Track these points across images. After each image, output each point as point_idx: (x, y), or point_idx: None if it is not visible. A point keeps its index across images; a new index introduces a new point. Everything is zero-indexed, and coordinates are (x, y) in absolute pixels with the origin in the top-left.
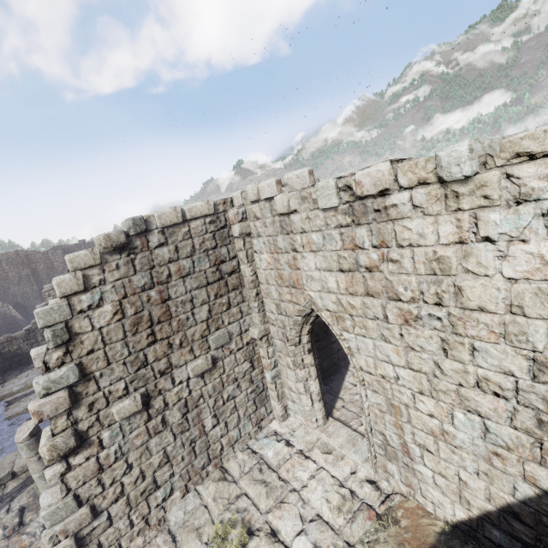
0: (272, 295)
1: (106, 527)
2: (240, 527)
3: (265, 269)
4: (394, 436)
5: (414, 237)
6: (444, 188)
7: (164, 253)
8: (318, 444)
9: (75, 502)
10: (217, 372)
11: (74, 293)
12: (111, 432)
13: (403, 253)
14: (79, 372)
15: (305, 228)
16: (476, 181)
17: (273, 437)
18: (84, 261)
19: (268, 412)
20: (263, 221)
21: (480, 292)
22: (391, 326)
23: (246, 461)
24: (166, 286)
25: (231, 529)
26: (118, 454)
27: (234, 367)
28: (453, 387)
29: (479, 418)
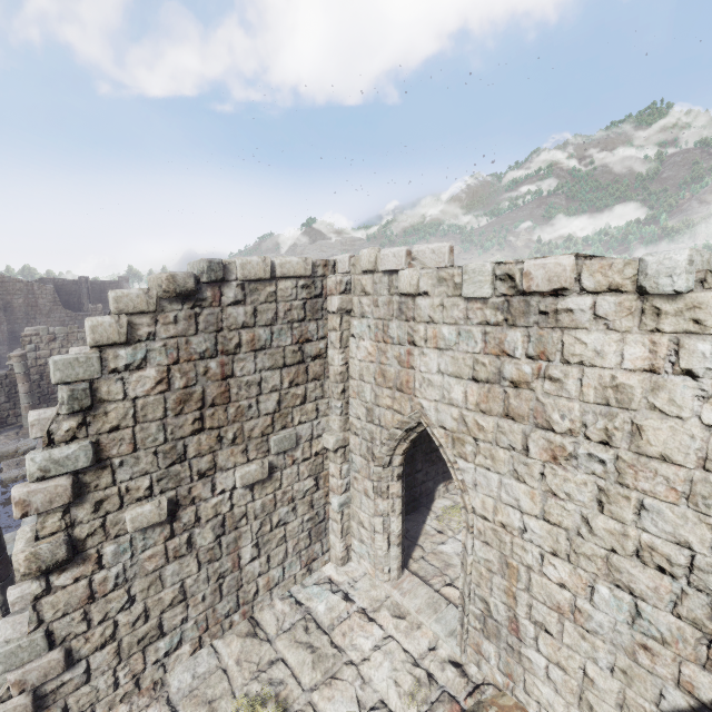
0: (364, 396)
1: (80, 683)
2: (272, 705)
3: (363, 360)
4: (501, 606)
5: (589, 354)
6: (643, 301)
7: (239, 314)
8: (387, 604)
9: (46, 641)
10: (271, 486)
11: (111, 343)
12: (117, 547)
13: (569, 371)
14: (93, 454)
15: (434, 317)
16: (687, 300)
17: (327, 585)
18: (134, 303)
19: (324, 550)
20: (374, 298)
21: (667, 436)
22: (531, 462)
23: (286, 613)
24: (232, 358)
25: (260, 708)
26: (120, 579)
27: (293, 483)
28: (602, 552)
29: (630, 597)
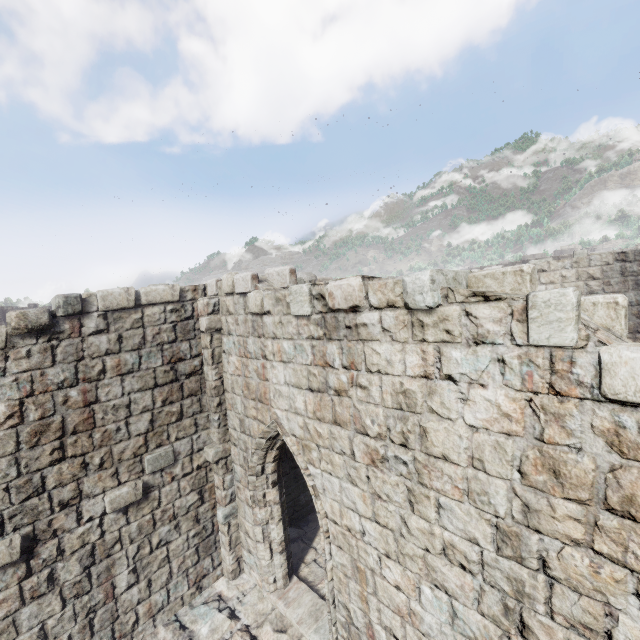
0: (237, 408)
1: None
2: None
3: (233, 374)
4: (359, 612)
5: (383, 363)
6: (411, 315)
7: (102, 342)
8: (271, 617)
9: None
10: (148, 506)
11: None
12: None
13: (372, 379)
14: None
15: (277, 333)
16: (439, 314)
17: (215, 603)
18: None
19: (215, 565)
20: (235, 317)
21: (444, 437)
22: (358, 465)
23: None
24: (95, 384)
25: None
26: None
27: (174, 500)
28: (420, 552)
29: (446, 596)
